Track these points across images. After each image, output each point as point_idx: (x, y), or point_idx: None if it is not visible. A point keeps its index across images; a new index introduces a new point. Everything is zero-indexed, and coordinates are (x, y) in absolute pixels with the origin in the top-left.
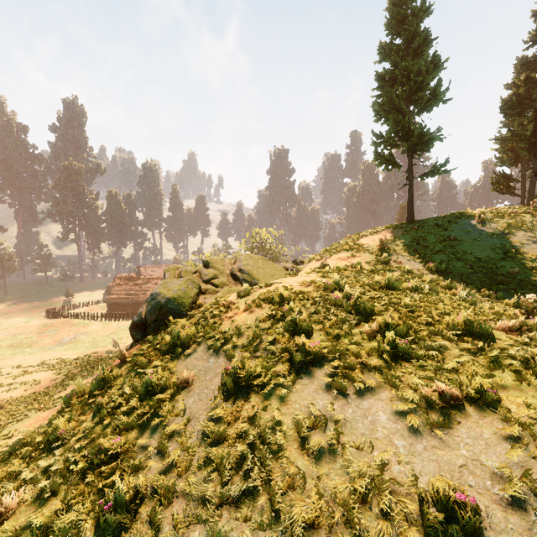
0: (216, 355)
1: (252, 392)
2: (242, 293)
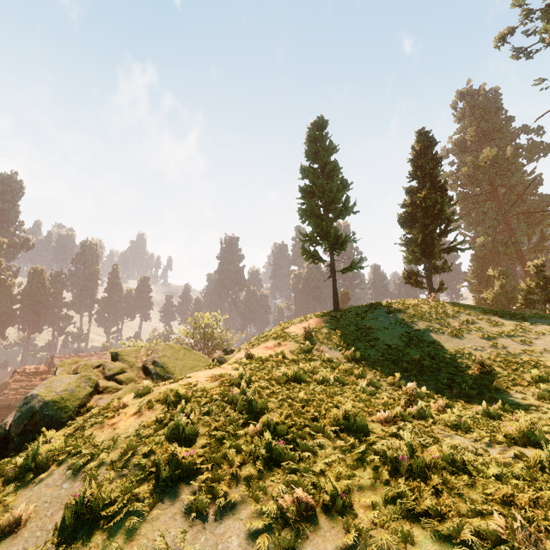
0: (75, 477)
1: (97, 527)
2: (140, 391)
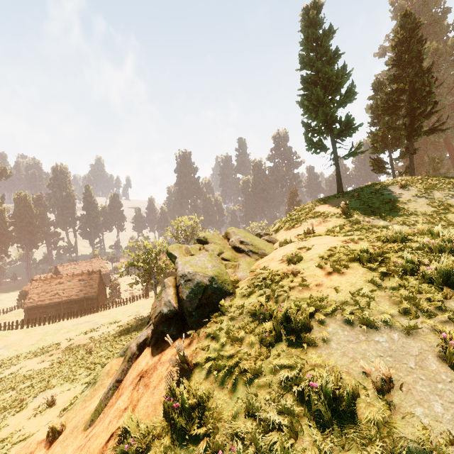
0: (377, 330)
1: None
2: (294, 258)
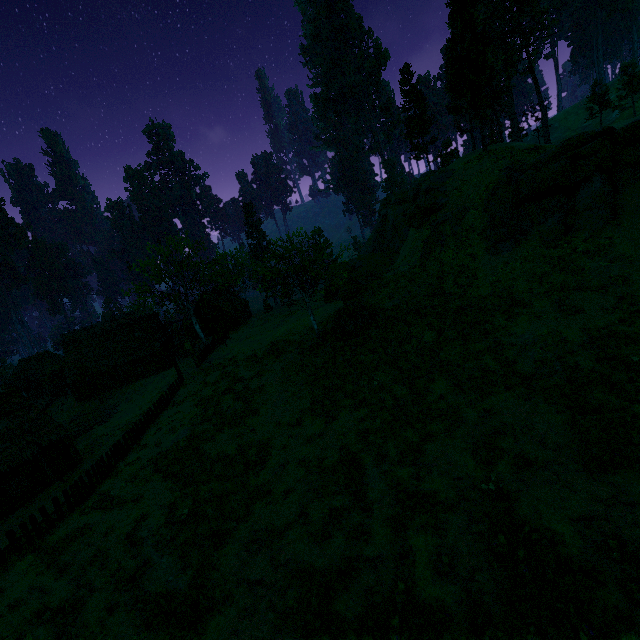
0: None
1: None
2: None
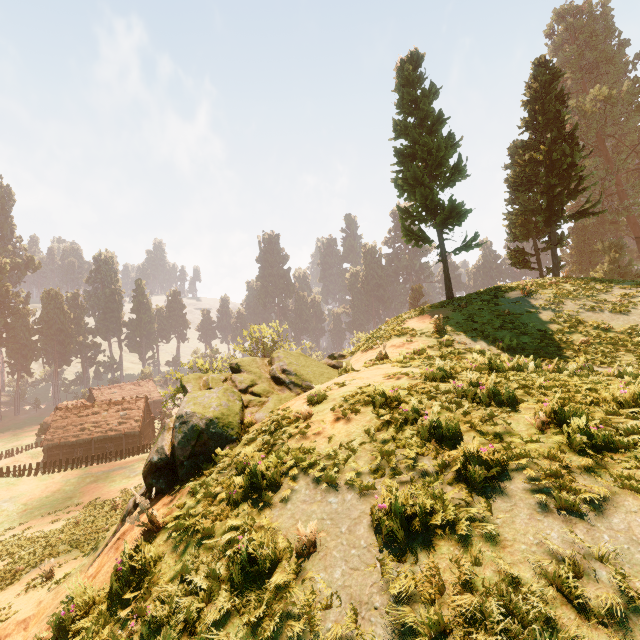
0: (336, 490)
1: (434, 538)
2: (315, 398)
